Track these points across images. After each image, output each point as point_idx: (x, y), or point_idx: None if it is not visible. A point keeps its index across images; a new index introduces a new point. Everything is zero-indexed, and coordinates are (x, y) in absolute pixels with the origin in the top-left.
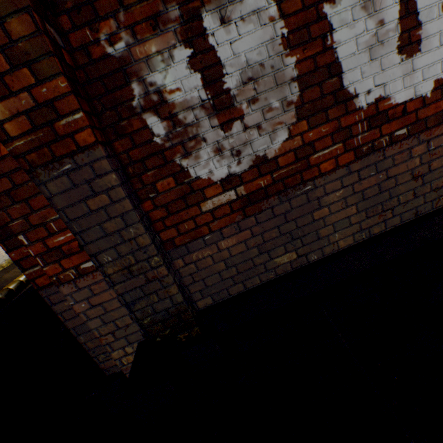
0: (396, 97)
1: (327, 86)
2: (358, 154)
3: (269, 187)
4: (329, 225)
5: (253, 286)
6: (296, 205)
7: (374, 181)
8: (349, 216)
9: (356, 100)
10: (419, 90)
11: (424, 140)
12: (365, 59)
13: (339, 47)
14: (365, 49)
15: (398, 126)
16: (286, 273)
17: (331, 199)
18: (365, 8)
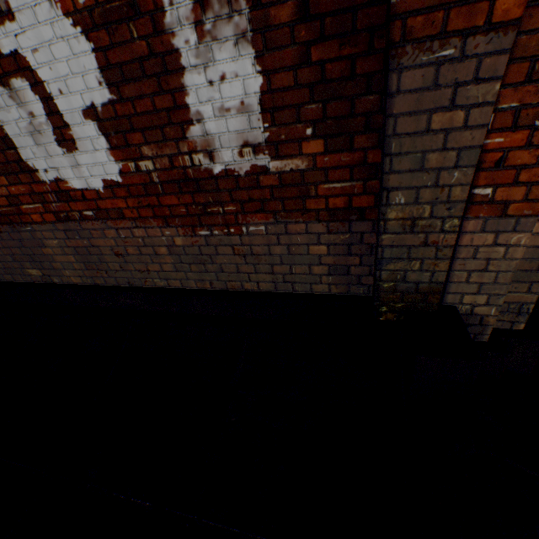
0: (73, 183)
1: (10, 155)
2: (60, 218)
3: (0, 217)
4: (59, 262)
5: (21, 281)
6: (27, 238)
7: (82, 243)
8: (73, 262)
9: (40, 174)
10: (92, 183)
11: (114, 227)
12: (32, 142)
13: (6, 126)
14: (28, 134)
15: (85, 207)
16: (40, 283)
17: (52, 244)
18: (13, 98)
